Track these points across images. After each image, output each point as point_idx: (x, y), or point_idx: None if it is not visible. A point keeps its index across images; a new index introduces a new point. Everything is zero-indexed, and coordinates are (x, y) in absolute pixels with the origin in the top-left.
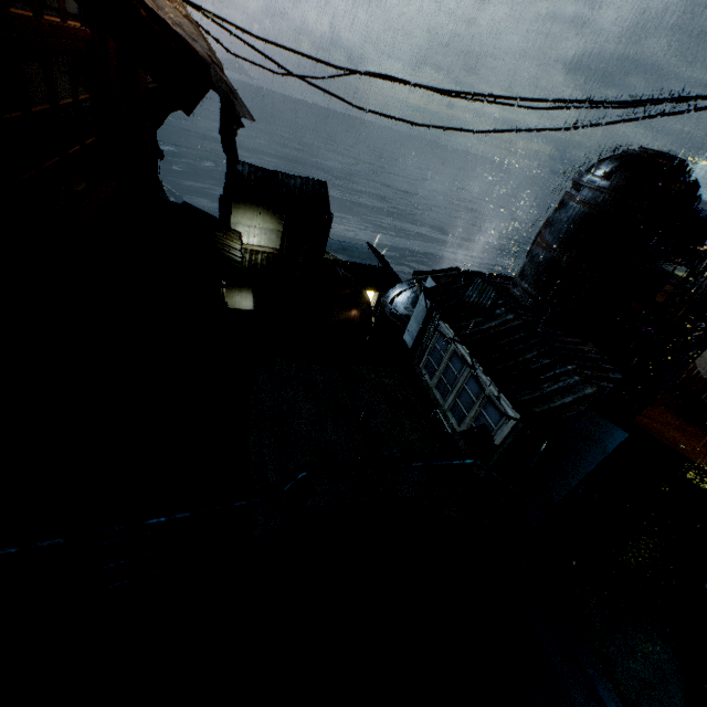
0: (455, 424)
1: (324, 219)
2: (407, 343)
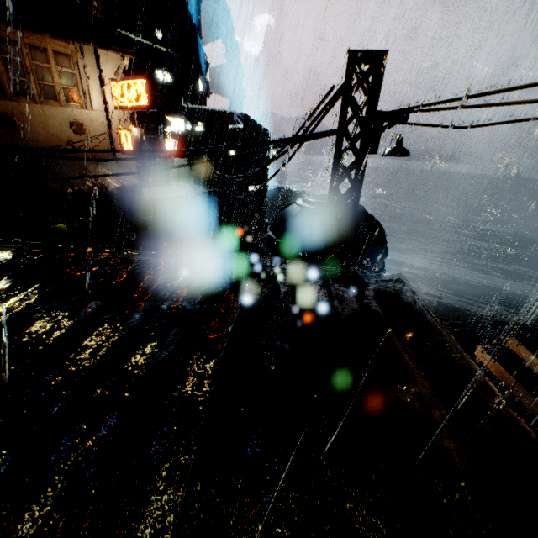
0: None
1: None
2: None
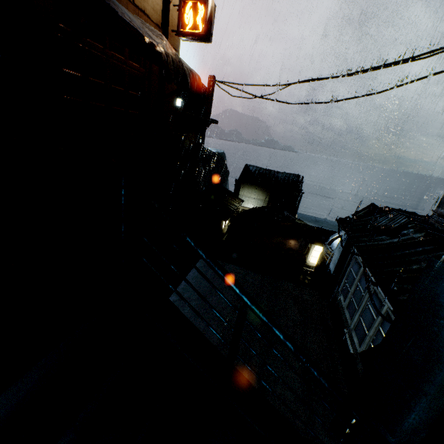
0: (357, 344)
1: (296, 194)
2: (330, 269)
